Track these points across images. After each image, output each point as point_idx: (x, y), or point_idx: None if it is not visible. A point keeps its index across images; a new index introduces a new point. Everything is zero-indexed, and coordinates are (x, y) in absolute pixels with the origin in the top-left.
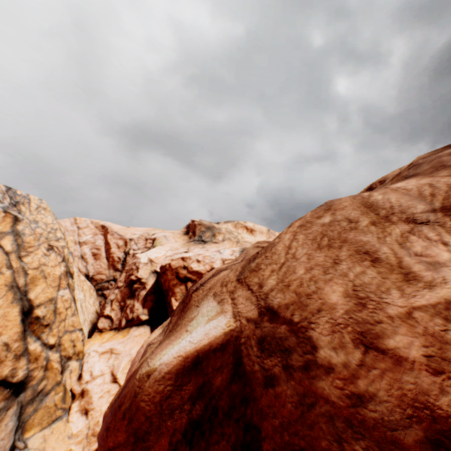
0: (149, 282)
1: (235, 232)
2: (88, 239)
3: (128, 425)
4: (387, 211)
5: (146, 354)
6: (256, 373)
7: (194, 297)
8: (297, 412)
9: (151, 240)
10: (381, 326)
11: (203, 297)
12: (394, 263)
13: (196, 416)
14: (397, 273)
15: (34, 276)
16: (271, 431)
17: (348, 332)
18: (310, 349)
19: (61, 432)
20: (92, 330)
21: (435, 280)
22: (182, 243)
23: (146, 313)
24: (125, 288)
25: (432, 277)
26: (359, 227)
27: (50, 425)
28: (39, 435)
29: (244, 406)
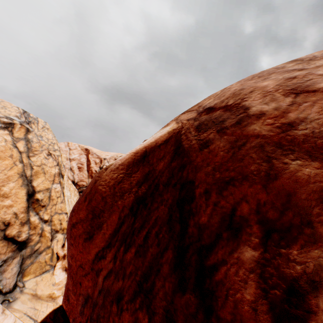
0: None
1: None
2: (76, 157)
3: (88, 205)
4: (311, 58)
5: None
6: (193, 146)
7: None
8: (229, 155)
9: None
10: (311, 81)
11: None
12: (320, 65)
13: (141, 193)
14: None
15: (37, 171)
16: (204, 177)
17: (279, 92)
18: (242, 111)
19: (48, 280)
20: None
21: None
22: None
23: None
24: None
25: None
26: (286, 67)
27: (41, 275)
28: (33, 280)
29: (181, 172)
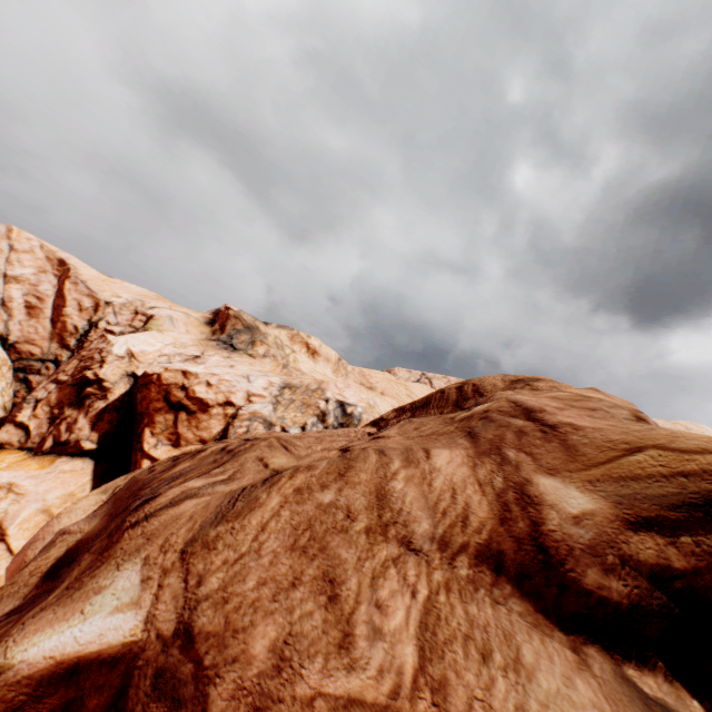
0: (117, 391)
1: (288, 348)
2: (25, 274)
3: None
4: (393, 516)
5: (52, 548)
6: None
7: (125, 540)
8: None
9: (145, 317)
10: (280, 707)
11: (133, 552)
12: (347, 611)
13: None
14: (341, 629)
15: None
16: None
17: (247, 703)
18: (200, 711)
19: None
20: None
21: (361, 659)
22: (198, 338)
23: (95, 439)
24: (70, 387)
25: (362, 652)
26: (352, 530)
27: None
28: None
29: None
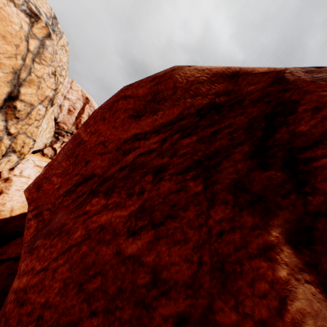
0: None
1: None
2: (72, 98)
3: (153, 86)
4: None
5: None
6: (302, 79)
7: None
8: None
9: None
10: None
11: None
12: None
13: (219, 101)
14: None
15: (33, 80)
16: (316, 98)
17: None
18: None
19: None
20: (35, 153)
21: None
22: None
23: None
24: None
25: None
26: None
27: None
28: None
29: (282, 93)
